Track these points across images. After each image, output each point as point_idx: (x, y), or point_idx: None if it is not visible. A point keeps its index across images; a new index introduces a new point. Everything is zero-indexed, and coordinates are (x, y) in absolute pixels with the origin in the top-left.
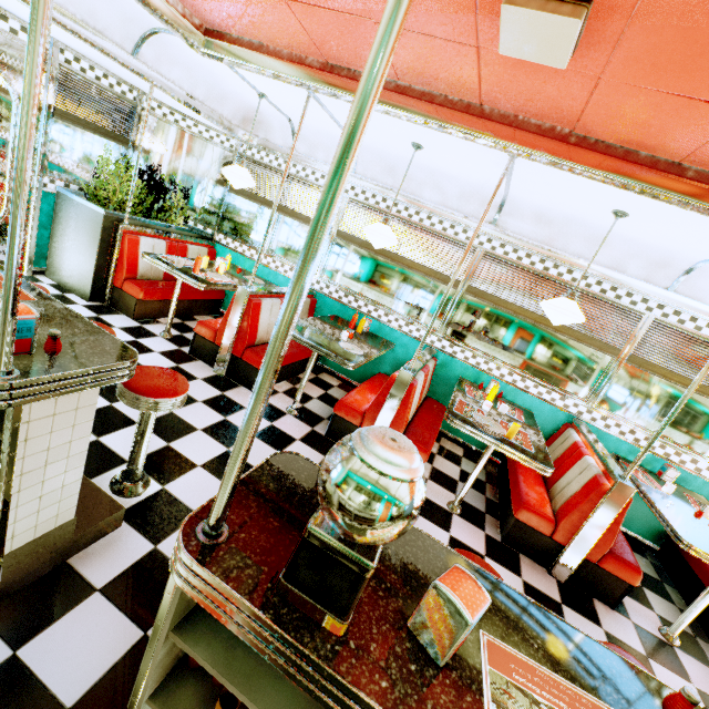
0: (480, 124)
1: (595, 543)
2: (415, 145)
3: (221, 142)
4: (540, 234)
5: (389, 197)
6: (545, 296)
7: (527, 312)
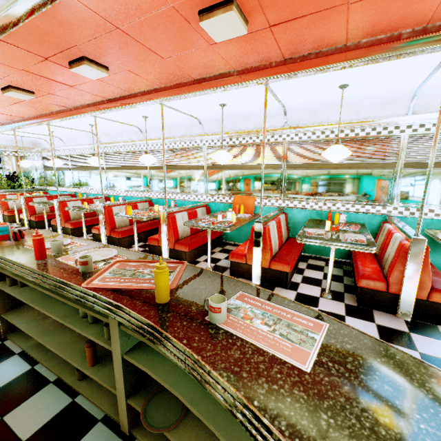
0: (25, 123)
1: (106, 229)
2: (50, 131)
3: (37, 155)
4: (110, 139)
5: (76, 149)
6: (125, 159)
7: (121, 167)
